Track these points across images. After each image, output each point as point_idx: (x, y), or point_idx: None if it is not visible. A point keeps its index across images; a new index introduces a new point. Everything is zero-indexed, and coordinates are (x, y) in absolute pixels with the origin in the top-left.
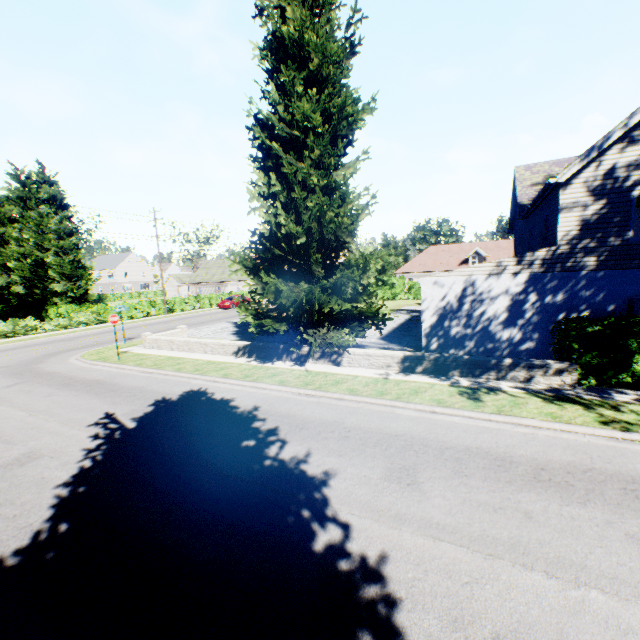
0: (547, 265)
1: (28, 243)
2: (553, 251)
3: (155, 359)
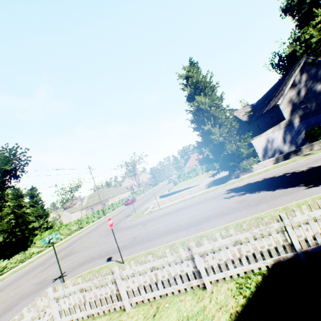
0: (286, 125)
1: (7, 207)
2: (285, 121)
3: (176, 202)
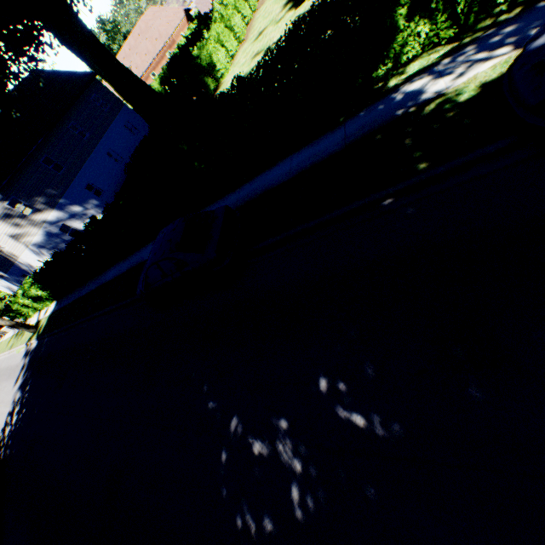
0: None
1: None
2: None
3: None
